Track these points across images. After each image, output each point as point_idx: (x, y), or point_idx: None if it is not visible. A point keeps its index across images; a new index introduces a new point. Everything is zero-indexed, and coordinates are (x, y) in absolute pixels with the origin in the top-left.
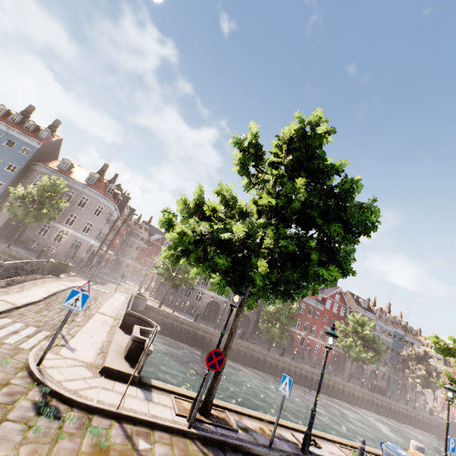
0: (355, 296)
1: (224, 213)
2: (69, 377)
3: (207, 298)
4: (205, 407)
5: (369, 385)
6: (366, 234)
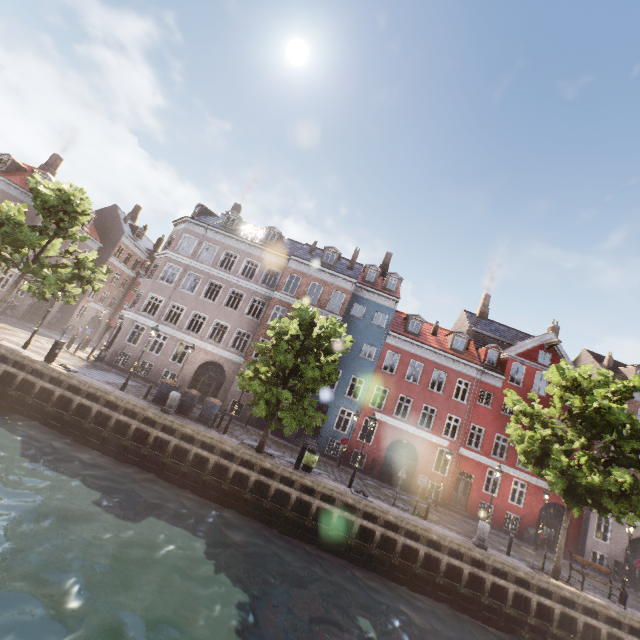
0: (605, 360)
1: None
2: None
3: (198, 355)
4: None
5: None
6: None
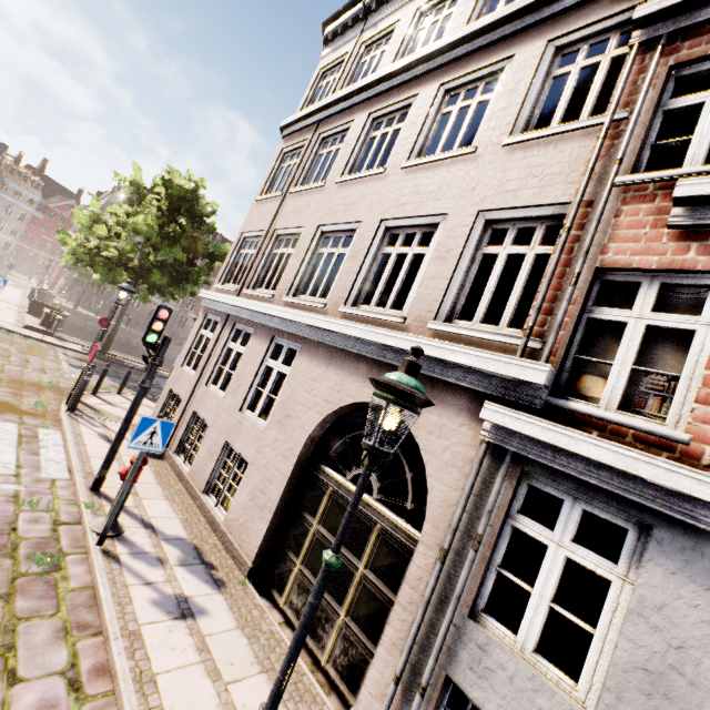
0: None
1: (120, 228)
2: (5, 325)
3: (150, 305)
4: (103, 351)
5: None
6: (222, 260)
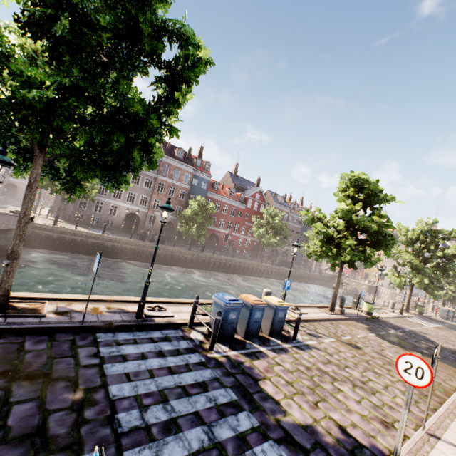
0: (274, 194)
1: None
2: None
3: (123, 211)
4: None
5: (277, 262)
6: (192, 79)
